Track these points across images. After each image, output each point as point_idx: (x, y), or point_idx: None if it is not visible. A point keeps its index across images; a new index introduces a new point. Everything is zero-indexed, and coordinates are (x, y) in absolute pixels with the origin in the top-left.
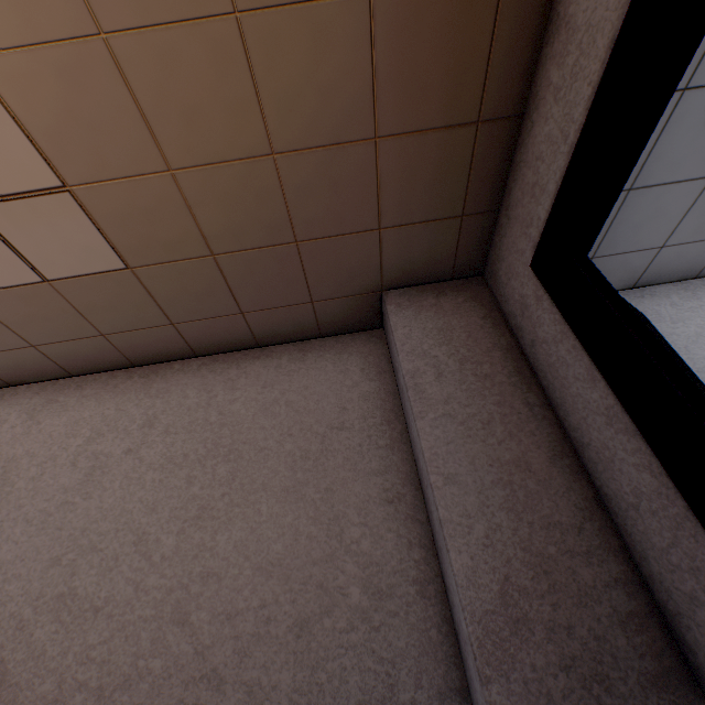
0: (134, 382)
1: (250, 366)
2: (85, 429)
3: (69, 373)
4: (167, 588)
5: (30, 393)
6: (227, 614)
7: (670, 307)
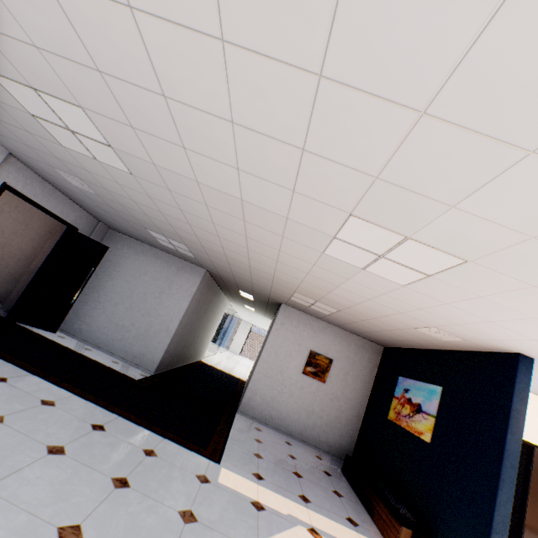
0: None
1: None
2: (4, 201)
3: None
4: (4, 242)
5: None
6: (11, 252)
7: (141, 251)
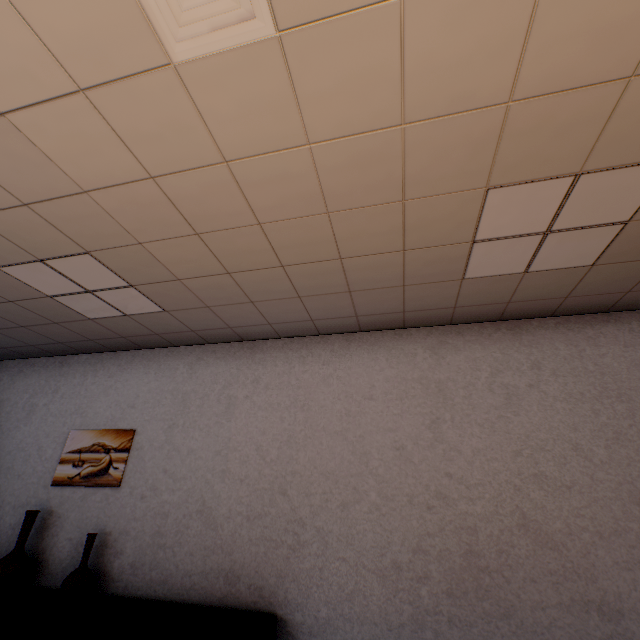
0: (504, 333)
1: (603, 328)
2: (483, 365)
3: (449, 323)
4: (616, 482)
5: (421, 335)
6: None
7: None
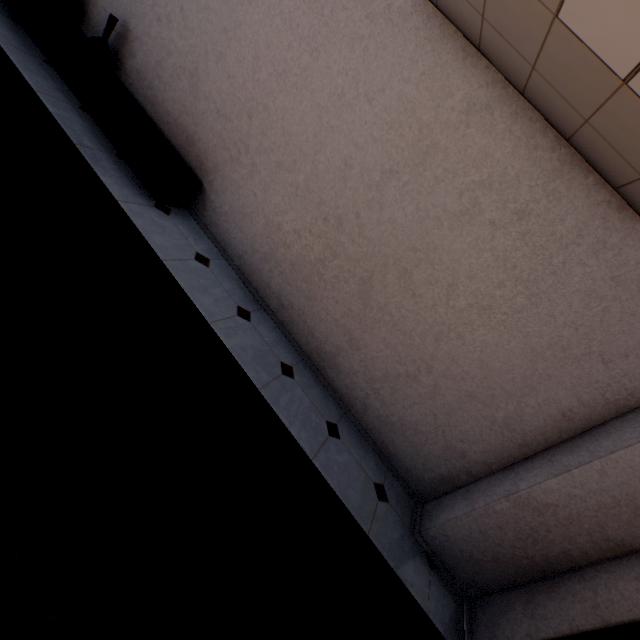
0: (549, 160)
1: (630, 248)
2: (486, 169)
3: (522, 92)
4: (443, 321)
5: (482, 78)
6: (452, 358)
7: None
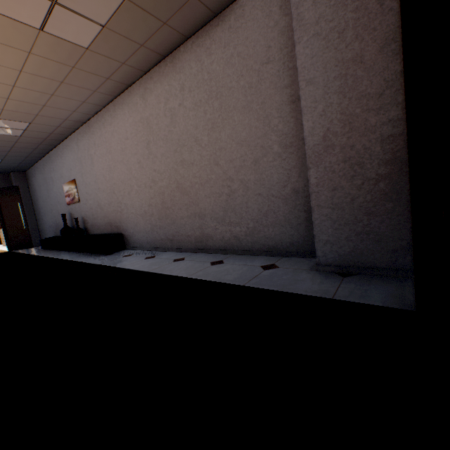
0: (169, 68)
1: (215, 34)
2: (162, 99)
3: (144, 72)
4: (210, 155)
5: (137, 88)
6: (230, 161)
7: None
